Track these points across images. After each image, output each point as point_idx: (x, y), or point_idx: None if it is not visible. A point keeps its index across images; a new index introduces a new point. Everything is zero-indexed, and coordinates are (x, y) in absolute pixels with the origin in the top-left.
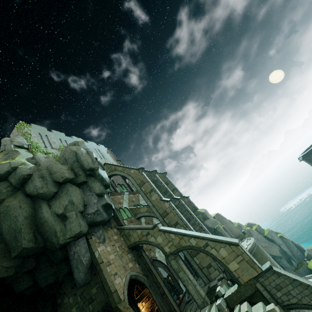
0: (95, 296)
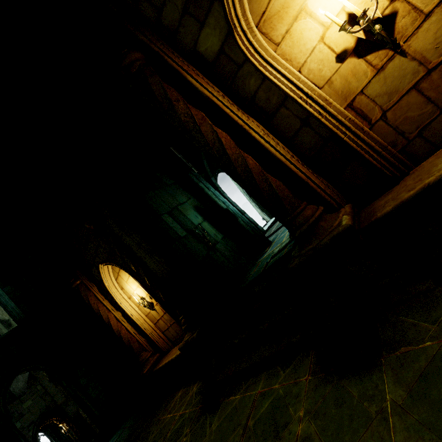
0: (28, 409)
